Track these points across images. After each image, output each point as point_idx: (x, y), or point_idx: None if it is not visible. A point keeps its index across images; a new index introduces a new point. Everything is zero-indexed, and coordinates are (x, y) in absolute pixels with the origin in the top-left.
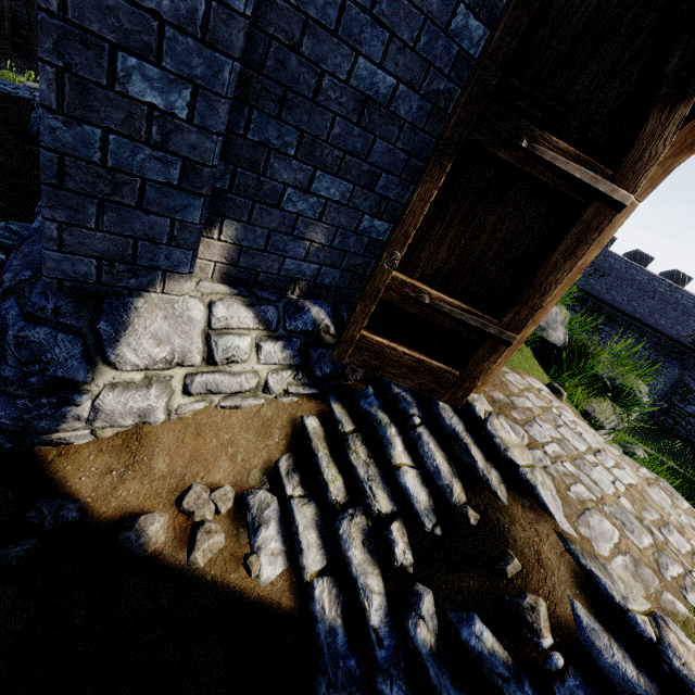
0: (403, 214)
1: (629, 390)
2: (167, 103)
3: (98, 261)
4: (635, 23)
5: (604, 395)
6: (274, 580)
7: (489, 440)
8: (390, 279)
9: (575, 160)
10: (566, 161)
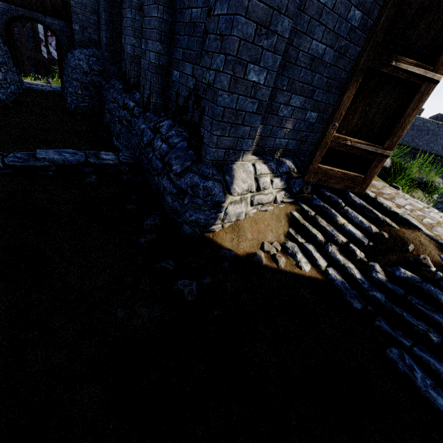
0: (339, 106)
1: (431, 183)
2: (258, 79)
3: (225, 150)
4: (439, 3)
5: (417, 189)
6: (310, 271)
7: (380, 206)
8: (332, 137)
9: (415, 66)
10: (412, 67)
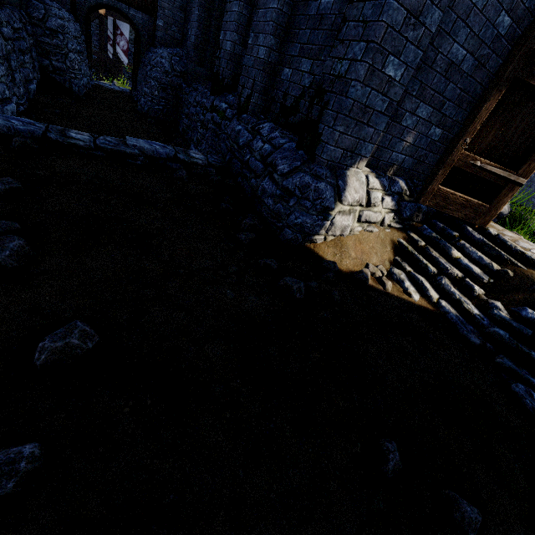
0: (474, 118)
1: None
2: (395, 75)
3: (343, 151)
4: None
5: None
6: (419, 300)
7: (503, 244)
8: (460, 154)
9: None
10: None
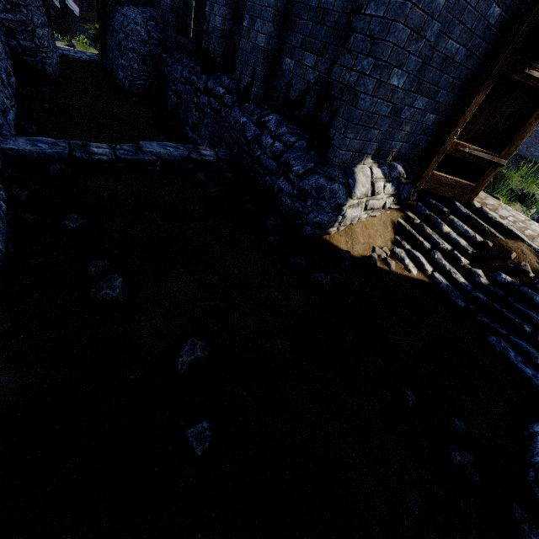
0: (465, 111)
1: (532, 195)
2: (398, 83)
3: (352, 153)
4: None
5: (516, 201)
6: (417, 274)
7: (485, 216)
8: (452, 143)
9: None
10: None
